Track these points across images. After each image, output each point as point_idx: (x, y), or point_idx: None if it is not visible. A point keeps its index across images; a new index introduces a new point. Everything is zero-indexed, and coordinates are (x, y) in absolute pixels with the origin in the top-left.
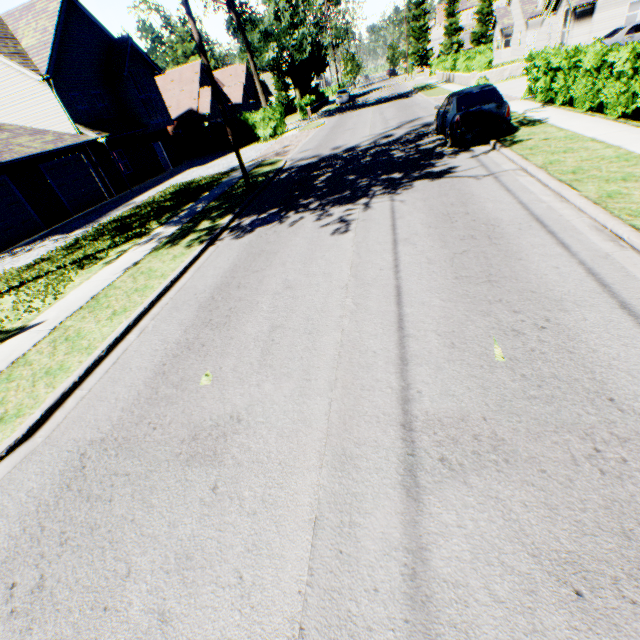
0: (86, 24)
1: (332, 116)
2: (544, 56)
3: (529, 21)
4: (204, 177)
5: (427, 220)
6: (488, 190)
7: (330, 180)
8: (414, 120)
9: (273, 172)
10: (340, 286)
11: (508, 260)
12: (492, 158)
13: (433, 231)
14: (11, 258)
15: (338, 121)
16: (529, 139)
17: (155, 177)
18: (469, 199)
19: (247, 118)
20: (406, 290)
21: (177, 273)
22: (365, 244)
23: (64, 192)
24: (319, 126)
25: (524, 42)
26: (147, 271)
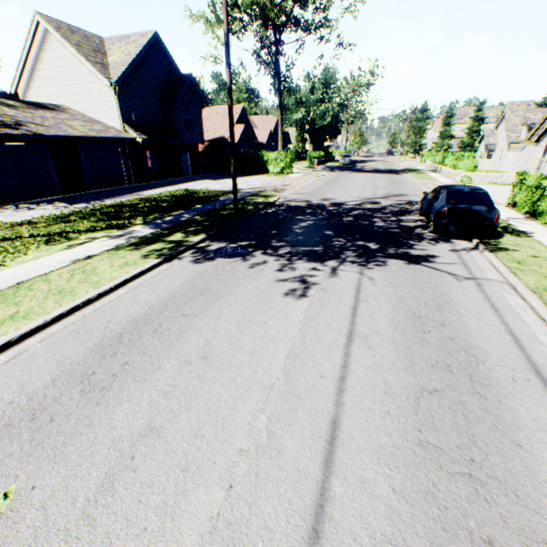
0: (163, 58)
1: (332, 171)
2: (533, 176)
3: (511, 144)
4: (208, 190)
5: (394, 316)
6: (470, 298)
7: (309, 228)
8: (400, 195)
9: (264, 204)
10: (263, 384)
11: (500, 438)
12: (474, 258)
13: (399, 336)
14: (12, 211)
15: (336, 176)
16: (515, 250)
17: (174, 178)
18: (447, 303)
19: (264, 154)
20: (344, 435)
21: (112, 285)
22: (316, 324)
23: (91, 170)
24: (319, 176)
25: (504, 158)
26: (90, 270)
